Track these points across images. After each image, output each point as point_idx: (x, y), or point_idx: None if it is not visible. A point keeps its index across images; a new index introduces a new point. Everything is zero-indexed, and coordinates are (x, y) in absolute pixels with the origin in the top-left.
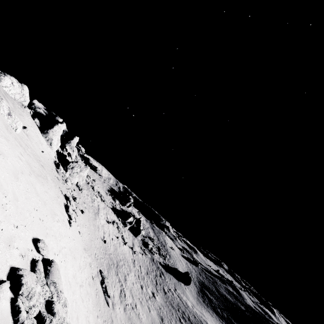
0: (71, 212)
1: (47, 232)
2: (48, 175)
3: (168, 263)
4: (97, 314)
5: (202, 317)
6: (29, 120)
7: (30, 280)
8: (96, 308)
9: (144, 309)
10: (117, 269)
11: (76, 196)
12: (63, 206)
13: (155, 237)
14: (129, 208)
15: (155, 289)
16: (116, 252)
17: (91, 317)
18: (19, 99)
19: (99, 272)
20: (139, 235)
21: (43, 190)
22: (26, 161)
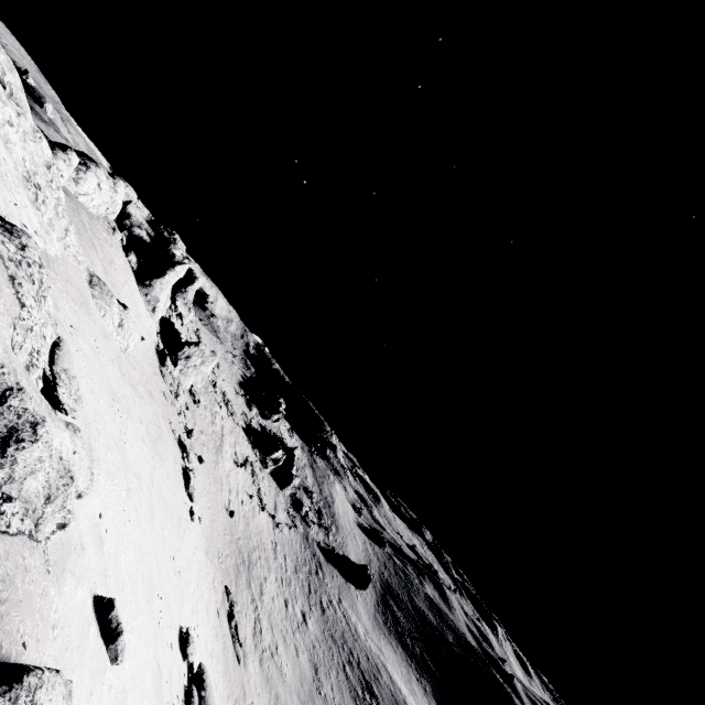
0: (193, 488)
1: (181, 589)
2: (158, 411)
3: (332, 543)
4: (228, 692)
5: (380, 656)
6: (120, 261)
7: None
8: (226, 678)
9: (289, 652)
10: (249, 573)
11: (190, 422)
12: (181, 478)
13: (316, 487)
14: (276, 423)
15: (308, 605)
16: (248, 532)
17: None
18: (105, 211)
19: (225, 593)
20: (289, 487)
21: (165, 477)
22: (145, 430)
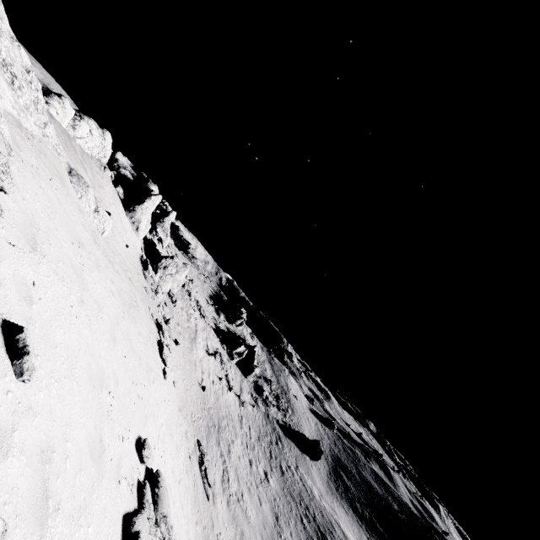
0: (166, 355)
1: (146, 414)
2: (137, 293)
3: (289, 422)
4: (196, 518)
5: (333, 515)
6: (110, 190)
7: (146, 537)
8: (195, 507)
9: (253, 500)
10: (218, 434)
11: (168, 315)
12: (156, 345)
13: (274, 378)
14: (239, 327)
15: (269, 467)
16: (218, 405)
17: (191, 529)
18: (98, 154)
19: (196, 444)
20: (252, 375)
21: (137, 333)
22: (117, 290)
